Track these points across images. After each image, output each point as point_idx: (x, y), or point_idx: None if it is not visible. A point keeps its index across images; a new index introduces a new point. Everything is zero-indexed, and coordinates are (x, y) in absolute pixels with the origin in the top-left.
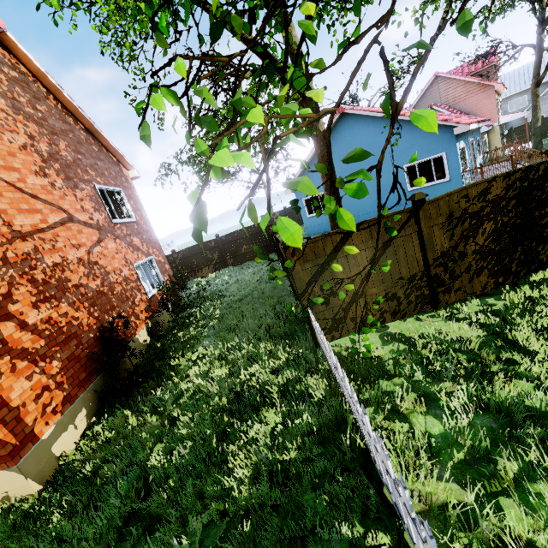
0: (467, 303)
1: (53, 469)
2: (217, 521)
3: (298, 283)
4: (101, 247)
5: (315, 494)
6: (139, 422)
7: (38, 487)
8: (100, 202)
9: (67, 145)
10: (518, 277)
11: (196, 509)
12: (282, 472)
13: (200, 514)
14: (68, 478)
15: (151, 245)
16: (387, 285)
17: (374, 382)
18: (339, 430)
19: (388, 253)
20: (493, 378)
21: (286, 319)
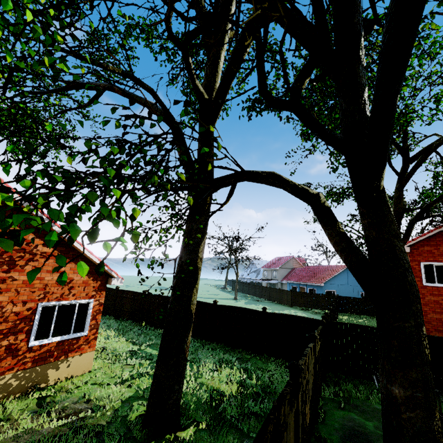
0: None
1: None
2: None
3: None
4: None
5: None
6: None
7: None
8: None
9: None
10: None
11: None
12: None
13: None
14: None
15: None
16: None
17: None
18: None
19: None
20: None
21: None
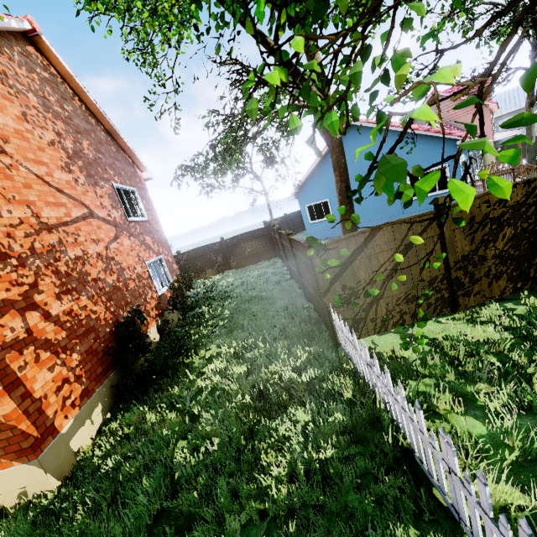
0: (485, 307)
1: (71, 465)
2: (256, 522)
3: (321, 282)
4: (117, 244)
5: (359, 494)
6: (157, 419)
7: (56, 483)
8: (117, 200)
9: (89, 144)
10: (536, 283)
11: (232, 508)
12: (321, 471)
13: (236, 513)
14: (88, 474)
15: (161, 244)
16: (408, 287)
17: (403, 382)
18: (374, 429)
19: (410, 255)
20: (532, 379)
21: (300, 320)
